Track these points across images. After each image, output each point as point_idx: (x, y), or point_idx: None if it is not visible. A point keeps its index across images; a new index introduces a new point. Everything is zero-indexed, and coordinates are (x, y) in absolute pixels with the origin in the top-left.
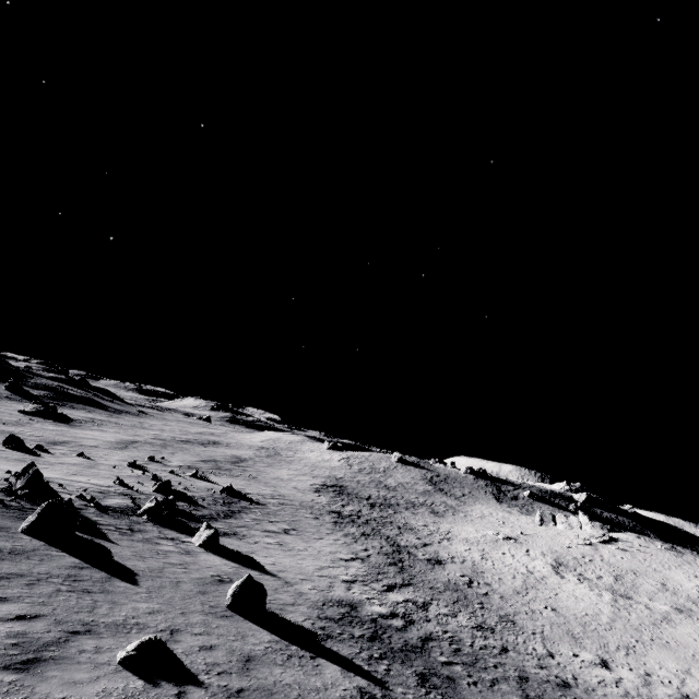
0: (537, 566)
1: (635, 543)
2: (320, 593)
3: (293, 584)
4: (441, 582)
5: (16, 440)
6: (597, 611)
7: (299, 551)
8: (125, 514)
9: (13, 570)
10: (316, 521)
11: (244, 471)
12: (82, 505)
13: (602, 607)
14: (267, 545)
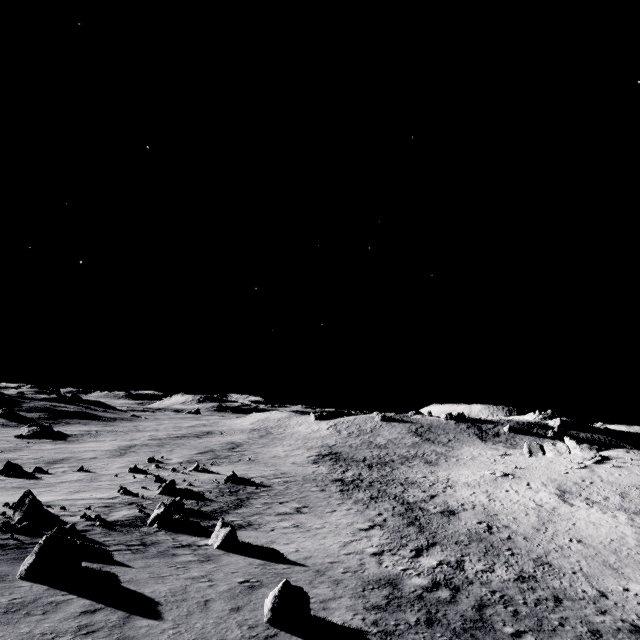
0: (543, 498)
1: (626, 458)
2: (355, 576)
3: (324, 572)
4: (463, 534)
5: (14, 467)
6: (621, 534)
7: (317, 529)
8: (134, 527)
9: (9, 639)
10: (323, 493)
11: (241, 455)
12: (87, 525)
13: (623, 529)
14: (284, 530)
